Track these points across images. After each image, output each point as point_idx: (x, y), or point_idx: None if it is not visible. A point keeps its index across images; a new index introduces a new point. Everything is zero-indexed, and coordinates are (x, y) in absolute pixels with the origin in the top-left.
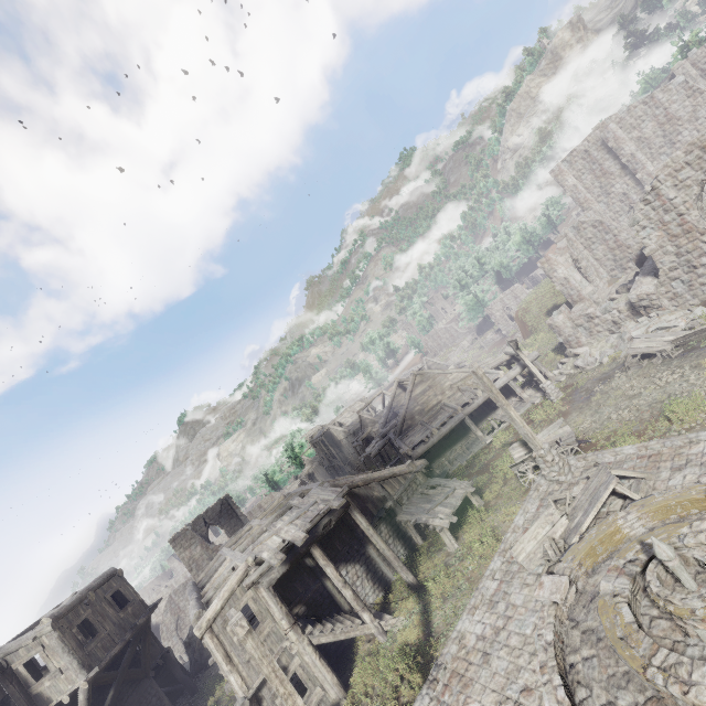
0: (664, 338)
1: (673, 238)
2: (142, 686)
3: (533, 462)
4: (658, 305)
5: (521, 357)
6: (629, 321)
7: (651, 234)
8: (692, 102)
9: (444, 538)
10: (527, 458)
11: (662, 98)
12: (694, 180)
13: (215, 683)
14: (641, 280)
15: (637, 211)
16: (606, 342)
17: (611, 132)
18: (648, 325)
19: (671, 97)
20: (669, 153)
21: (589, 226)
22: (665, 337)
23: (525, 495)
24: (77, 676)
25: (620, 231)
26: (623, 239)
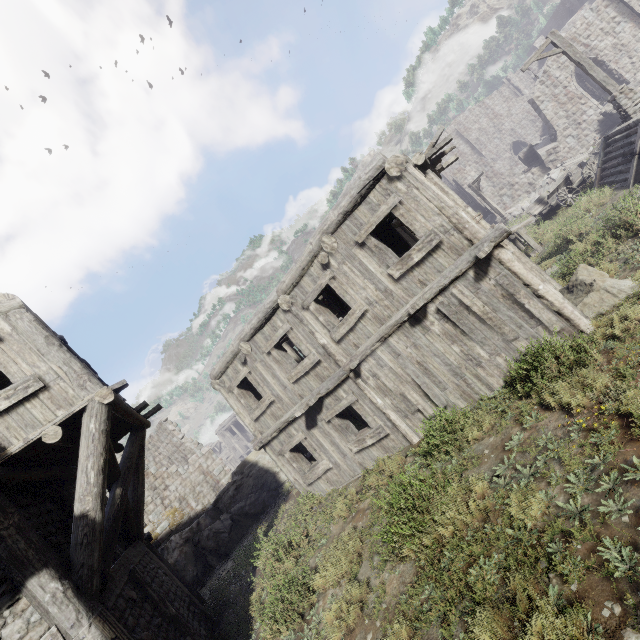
0: (585, 154)
1: (562, 106)
2: (138, 546)
3: (567, 187)
4: (561, 156)
5: (482, 197)
6: (540, 179)
7: (548, 106)
8: (506, 105)
9: (529, 240)
10: (561, 184)
11: (489, 103)
12: (570, 62)
13: (257, 540)
14: (542, 148)
15: (536, 90)
16: (529, 197)
17: (462, 125)
18: (560, 169)
19: (494, 102)
20: (499, 138)
21: (473, 163)
22: (585, 153)
23: (574, 206)
24: (82, 387)
25: (494, 163)
26: (497, 169)
